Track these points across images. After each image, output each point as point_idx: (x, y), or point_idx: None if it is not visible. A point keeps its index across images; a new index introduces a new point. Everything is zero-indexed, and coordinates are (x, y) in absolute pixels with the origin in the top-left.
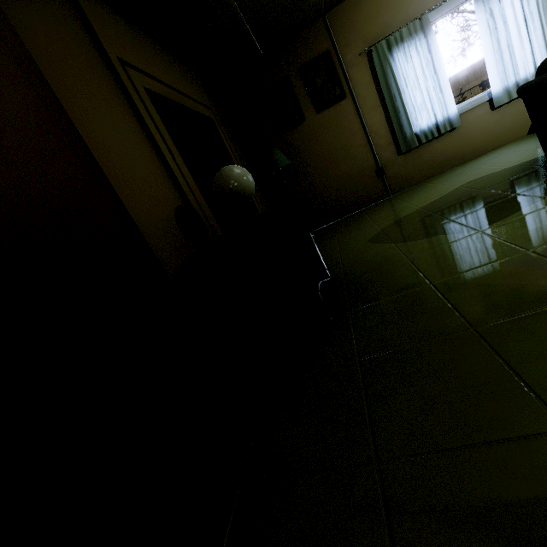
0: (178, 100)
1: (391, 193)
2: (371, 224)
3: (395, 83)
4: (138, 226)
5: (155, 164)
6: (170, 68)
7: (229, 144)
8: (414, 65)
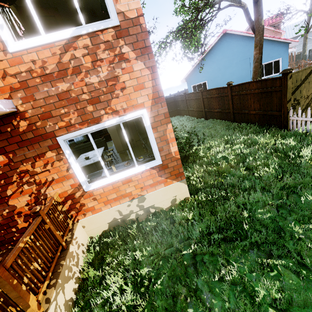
0: None
1: None
2: None
3: None
4: None
5: None
6: None
7: None
8: None
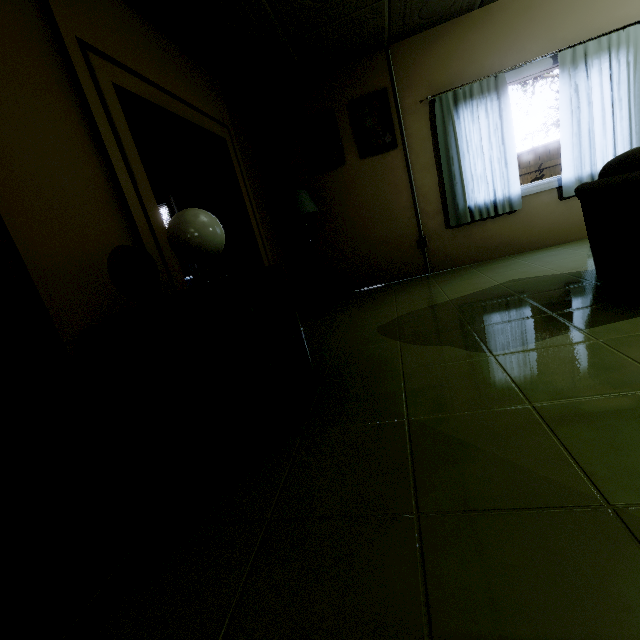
0: (172, 108)
1: (431, 270)
2: (392, 305)
3: (455, 144)
4: (28, 269)
5: (97, 186)
6: (173, 67)
7: (243, 174)
8: (481, 128)
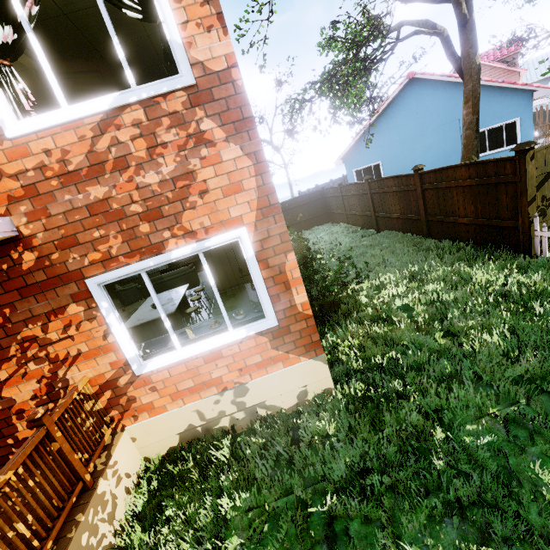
0: None
1: None
2: None
3: None
4: None
5: None
6: None
7: None
8: None
